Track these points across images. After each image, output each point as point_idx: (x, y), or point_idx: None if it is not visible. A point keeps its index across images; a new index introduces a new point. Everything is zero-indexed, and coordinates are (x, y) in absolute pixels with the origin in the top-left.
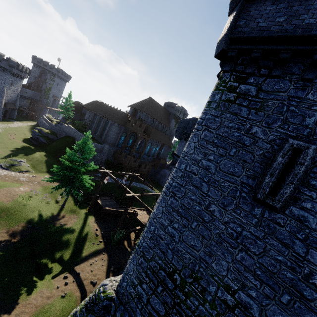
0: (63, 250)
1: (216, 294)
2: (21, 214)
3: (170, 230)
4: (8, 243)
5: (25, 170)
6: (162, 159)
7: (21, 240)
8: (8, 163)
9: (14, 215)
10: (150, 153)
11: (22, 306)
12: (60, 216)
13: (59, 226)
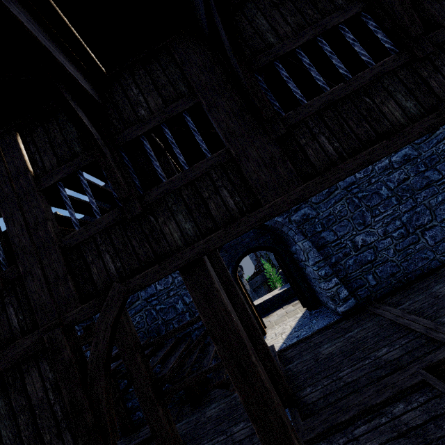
0: None
1: None
2: None
3: None
4: None
5: None
6: None
7: None
8: None
9: None
10: None
11: None
12: None
13: None
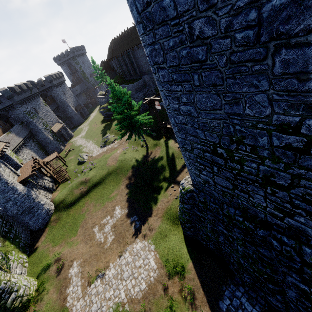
0: (163, 173)
1: (271, 145)
2: (126, 166)
3: (183, 109)
4: (130, 184)
5: (113, 140)
6: None
7: (136, 180)
8: (102, 143)
9: (123, 168)
10: None
11: (155, 211)
12: (149, 154)
13: (151, 160)
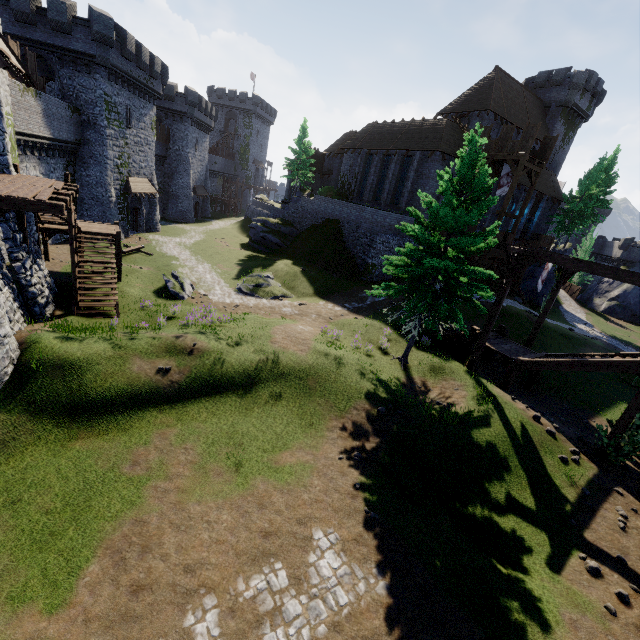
0: (501, 477)
1: None
2: (345, 381)
3: None
4: (363, 452)
5: (279, 294)
6: (543, 235)
7: (384, 446)
8: (249, 283)
9: (331, 383)
10: (508, 226)
11: None
12: (418, 384)
13: (439, 408)
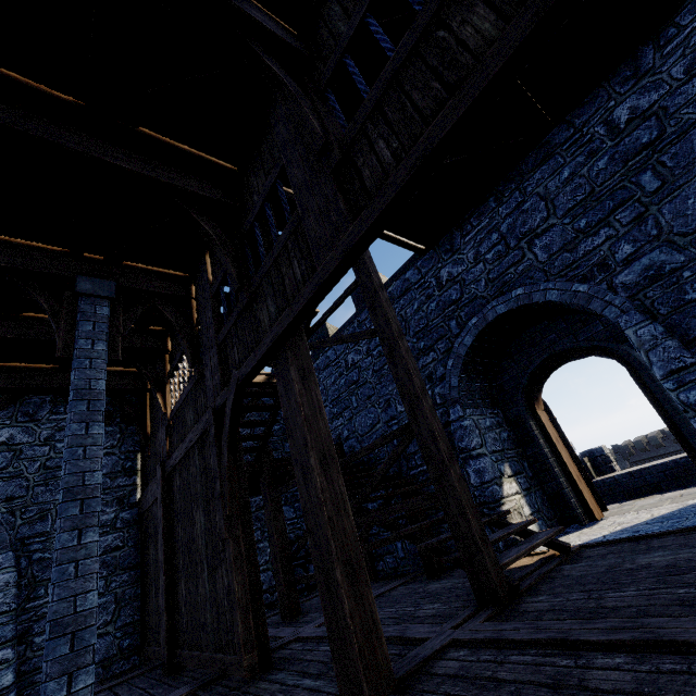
0: None
1: None
2: None
3: None
4: None
5: None
6: None
7: None
8: None
9: None
10: None
11: None
12: None
13: None
